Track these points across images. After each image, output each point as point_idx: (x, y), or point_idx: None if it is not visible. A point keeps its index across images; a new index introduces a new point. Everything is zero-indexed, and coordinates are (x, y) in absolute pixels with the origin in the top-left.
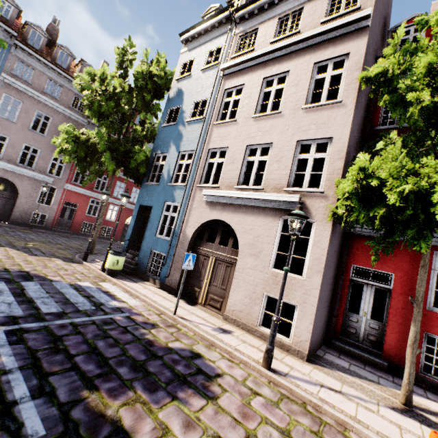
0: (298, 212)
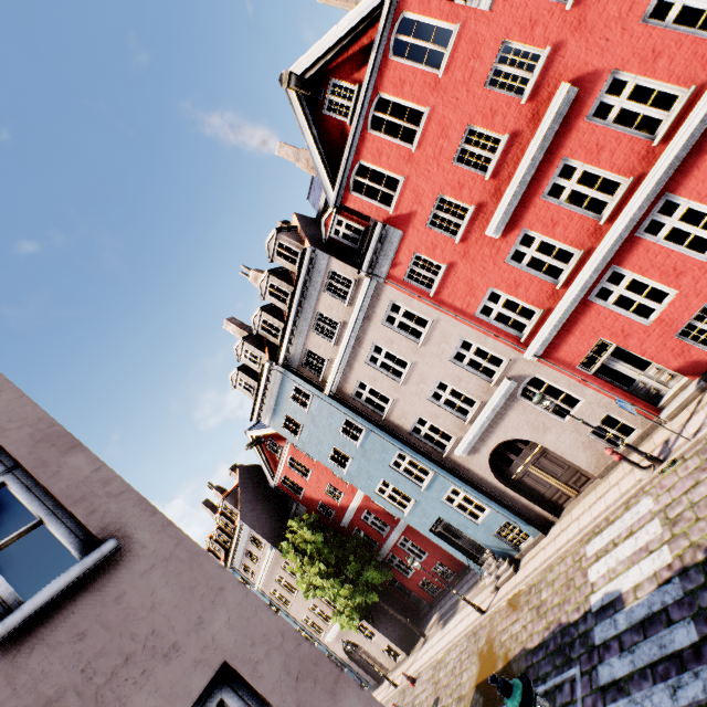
0: (344, 645)
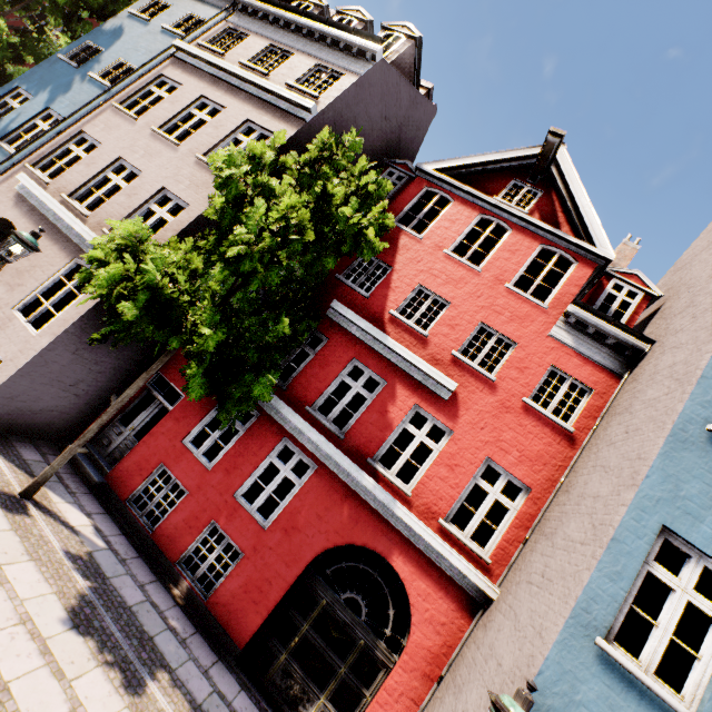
0: (24, 235)
